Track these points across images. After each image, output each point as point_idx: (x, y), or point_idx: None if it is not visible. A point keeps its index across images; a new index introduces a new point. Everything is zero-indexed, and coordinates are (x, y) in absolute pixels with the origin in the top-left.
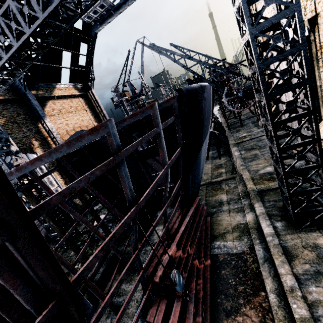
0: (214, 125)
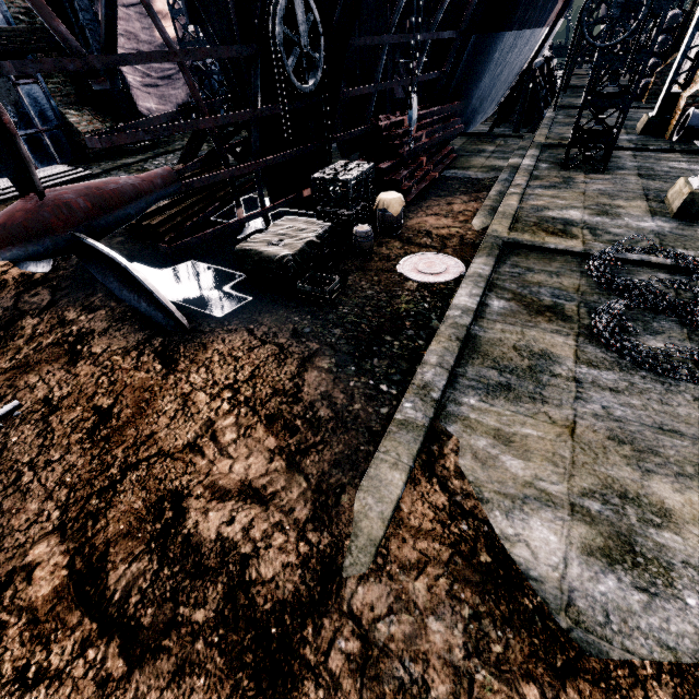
0: (541, 65)
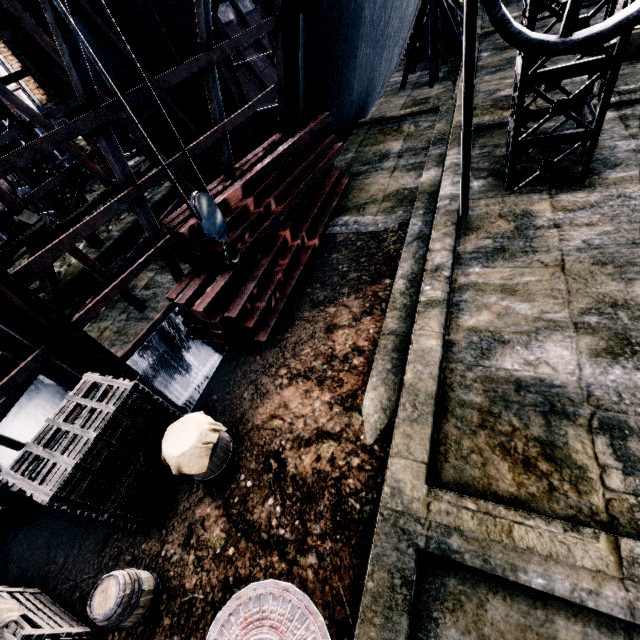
0: None
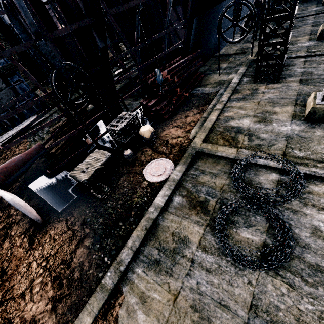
0: None
